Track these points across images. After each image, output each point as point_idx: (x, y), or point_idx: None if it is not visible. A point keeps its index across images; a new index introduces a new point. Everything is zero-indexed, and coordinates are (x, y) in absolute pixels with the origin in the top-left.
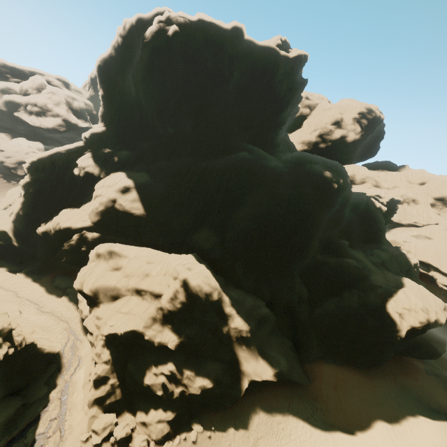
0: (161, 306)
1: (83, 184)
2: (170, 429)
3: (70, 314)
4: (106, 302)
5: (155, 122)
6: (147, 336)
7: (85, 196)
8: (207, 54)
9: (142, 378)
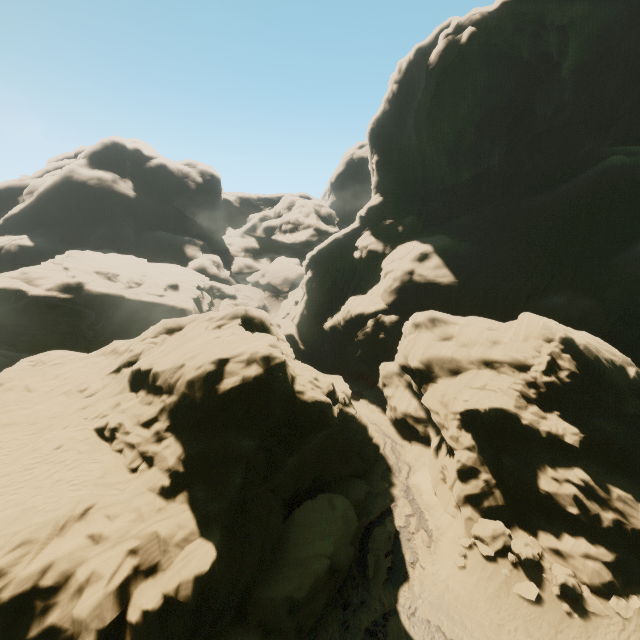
0: (534, 383)
1: (363, 269)
2: (613, 577)
3: (376, 417)
4: (444, 376)
5: (443, 171)
6: (525, 420)
7: (368, 282)
8: (519, 41)
9: (533, 480)
